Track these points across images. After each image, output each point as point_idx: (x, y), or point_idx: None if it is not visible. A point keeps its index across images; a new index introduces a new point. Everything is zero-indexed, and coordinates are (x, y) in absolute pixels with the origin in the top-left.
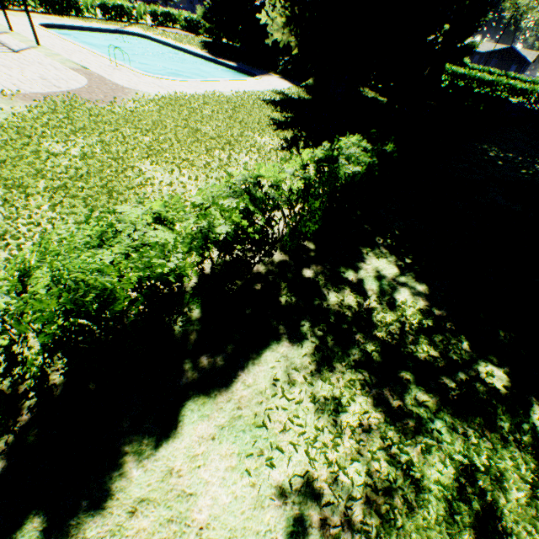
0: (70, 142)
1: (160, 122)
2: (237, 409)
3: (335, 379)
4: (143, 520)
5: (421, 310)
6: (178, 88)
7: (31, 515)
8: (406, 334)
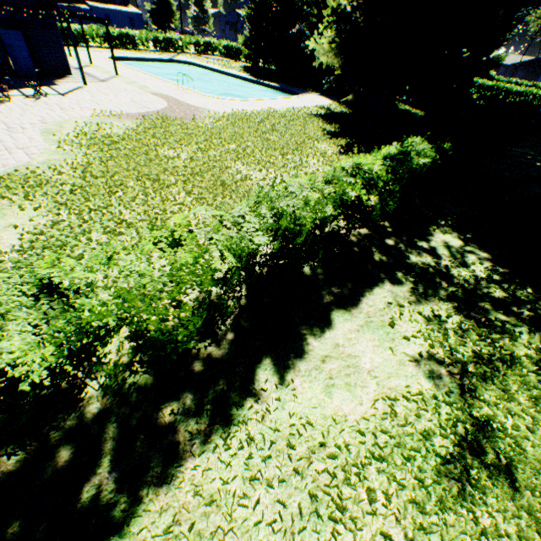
0: (177, 149)
1: (237, 133)
2: (367, 318)
3: (431, 306)
4: (331, 365)
5: (487, 268)
6: (238, 106)
7: (263, 358)
8: (479, 282)
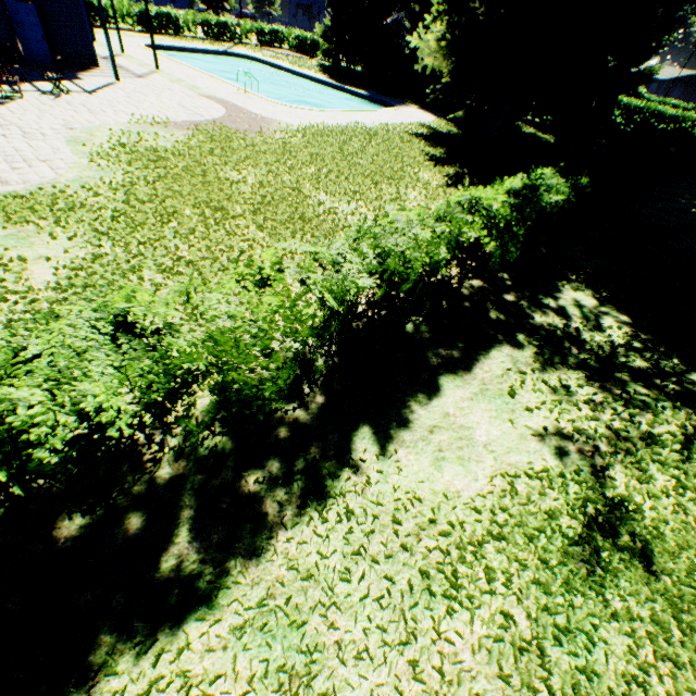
0: (241, 171)
1: (317, 154)
2: (482, 385)
3: (559, 375)
4: (440, 436)
5: (627, 334)
6: (317, 118)
7: (360, 425)
8: (616, 349)
